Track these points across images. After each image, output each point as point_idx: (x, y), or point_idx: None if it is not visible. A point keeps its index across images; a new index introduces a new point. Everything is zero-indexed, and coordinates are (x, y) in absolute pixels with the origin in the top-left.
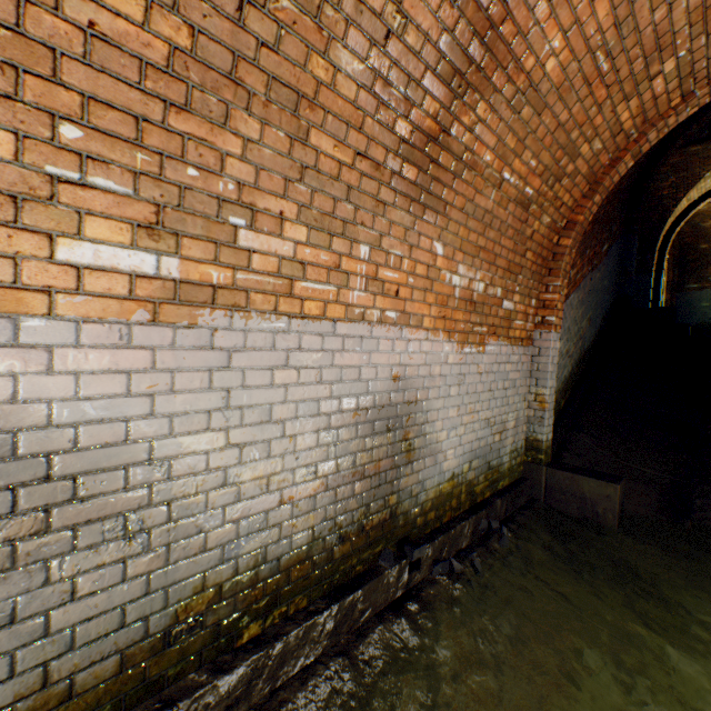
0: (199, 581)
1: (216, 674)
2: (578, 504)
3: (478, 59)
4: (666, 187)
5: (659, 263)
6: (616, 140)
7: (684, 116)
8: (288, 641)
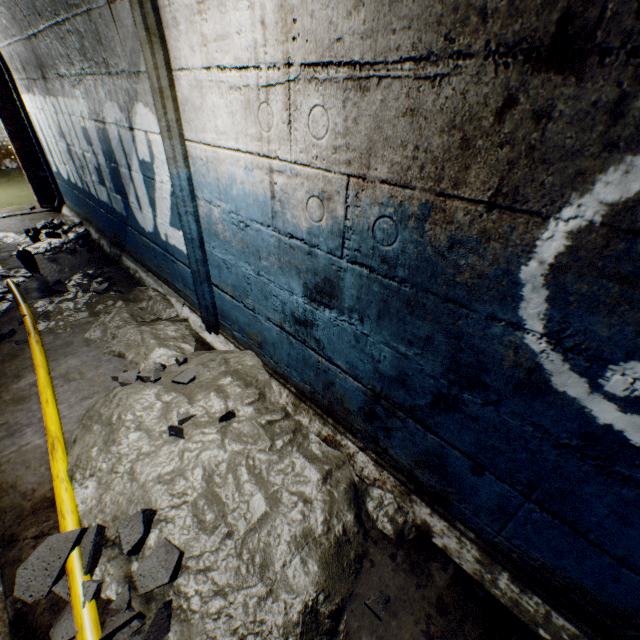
0: None
1: None
2: None
3: None
4: None
5: None
6: None
7: None
8: None
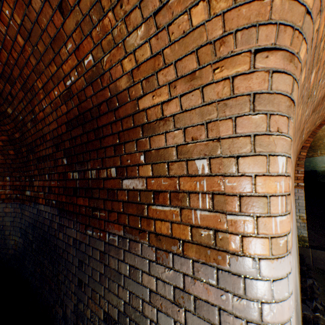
0: None
1: None
2: None
3: (318, 103)
4: None
5: None
6: (323, 118)
7: None
8: None
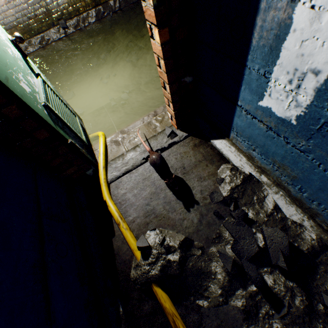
0: None
1: None
2: None
3: None
4: None
5: None
6: None
7: None
8: (25, 44)
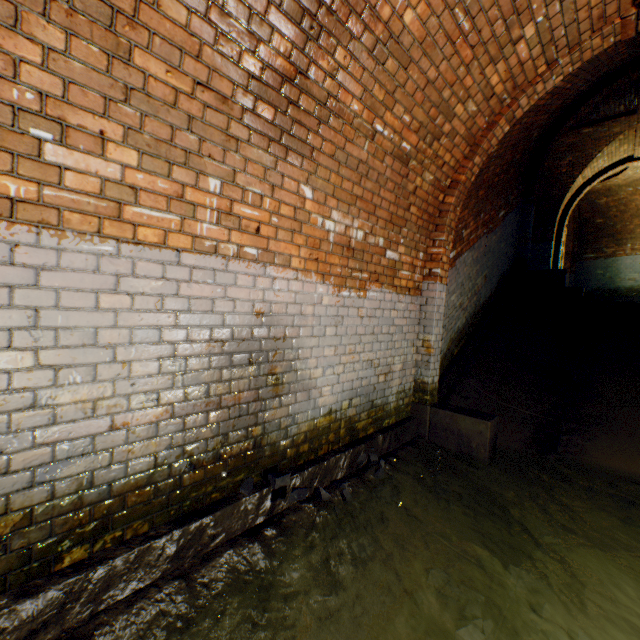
0: (1, 504)
1: (18, 599)
2: (456, 440)
3: (328, 1)
4: (564, 165)
5: (558, 234)
6: (490, 104)
7: (551, 84)
8: (115, 565)
